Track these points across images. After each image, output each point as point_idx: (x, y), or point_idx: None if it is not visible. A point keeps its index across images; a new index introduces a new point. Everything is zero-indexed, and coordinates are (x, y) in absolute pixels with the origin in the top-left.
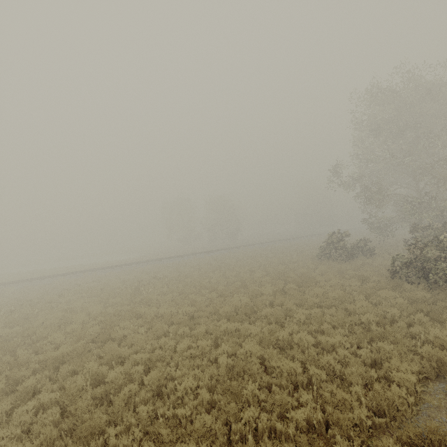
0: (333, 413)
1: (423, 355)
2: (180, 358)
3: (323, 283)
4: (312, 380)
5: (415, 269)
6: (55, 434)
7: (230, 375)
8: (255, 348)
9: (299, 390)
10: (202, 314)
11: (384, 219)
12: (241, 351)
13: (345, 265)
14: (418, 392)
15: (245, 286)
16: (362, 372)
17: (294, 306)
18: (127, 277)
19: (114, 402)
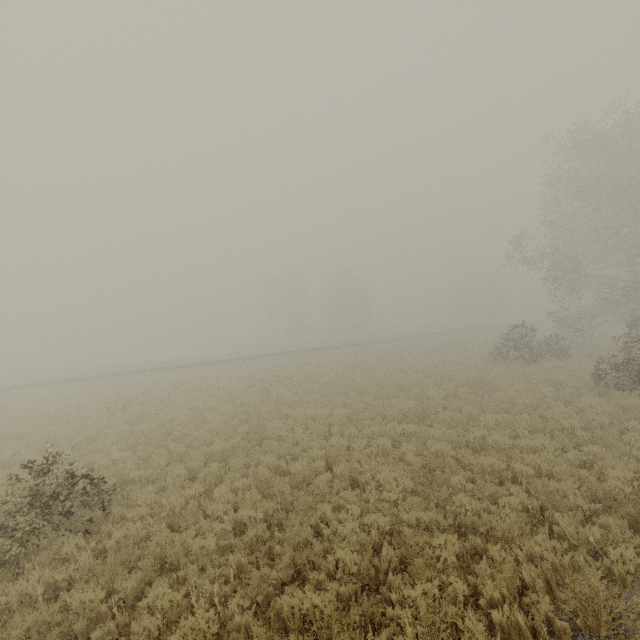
0: (549, 498)
1: (639, 458)
2: (361, 456)
3: (506, 388)
4: (516, 478)
5: (627, 373)
6: (274, 506)
7: (425, 470)
8: (447, 447)
9: (505, 483)
10: (363, 417)
11: (582, 309)
12: (431, 450)
13: (529, 369)
14: (634, 489)
15: (403, 388)
16: (572, 471)
17: (477, 410)
18: (239, 375)
19: (312, 488)
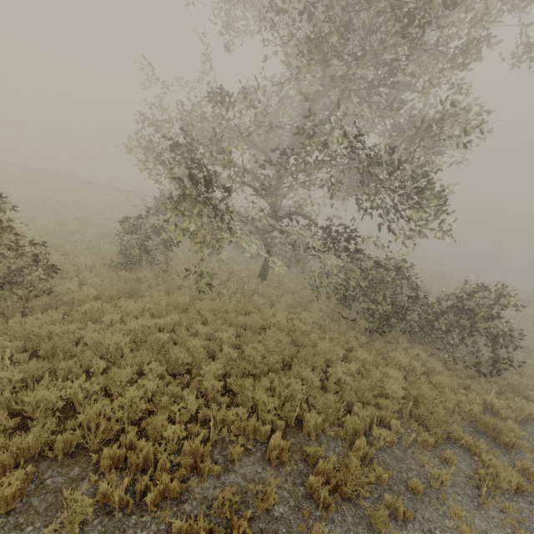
0: None
1: None
2: None
3: None
4: None
5: None
6: None
7: None
8: None
9: None
10: None
11: None
12: None
13: None
14: None
15: None
16: None
17: None
18: None
19: None
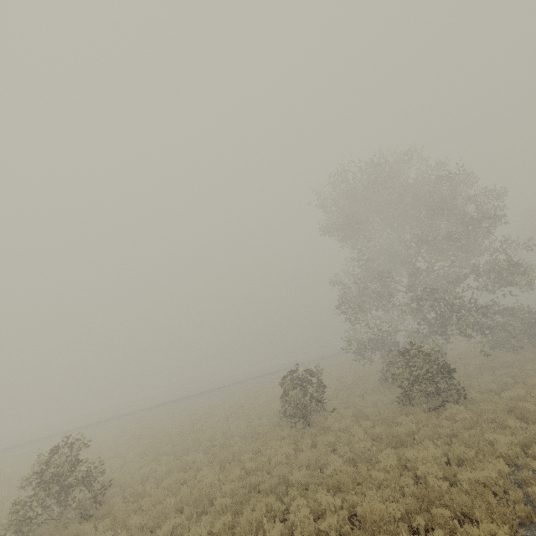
0: None
1: None
2: None
3: None
4: None
5: None
6: None
7: None
8: None
9: None
10: None
11: None
12: None
13: None
14: None
15: None
16: None
17: None
18: None
19: None
